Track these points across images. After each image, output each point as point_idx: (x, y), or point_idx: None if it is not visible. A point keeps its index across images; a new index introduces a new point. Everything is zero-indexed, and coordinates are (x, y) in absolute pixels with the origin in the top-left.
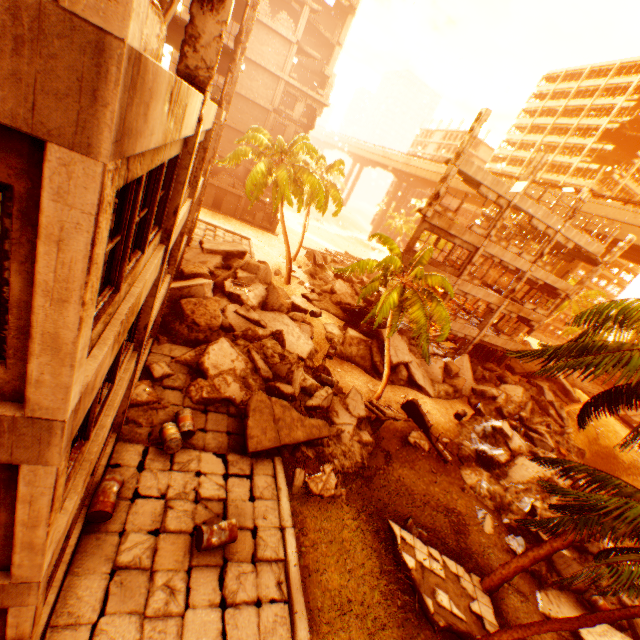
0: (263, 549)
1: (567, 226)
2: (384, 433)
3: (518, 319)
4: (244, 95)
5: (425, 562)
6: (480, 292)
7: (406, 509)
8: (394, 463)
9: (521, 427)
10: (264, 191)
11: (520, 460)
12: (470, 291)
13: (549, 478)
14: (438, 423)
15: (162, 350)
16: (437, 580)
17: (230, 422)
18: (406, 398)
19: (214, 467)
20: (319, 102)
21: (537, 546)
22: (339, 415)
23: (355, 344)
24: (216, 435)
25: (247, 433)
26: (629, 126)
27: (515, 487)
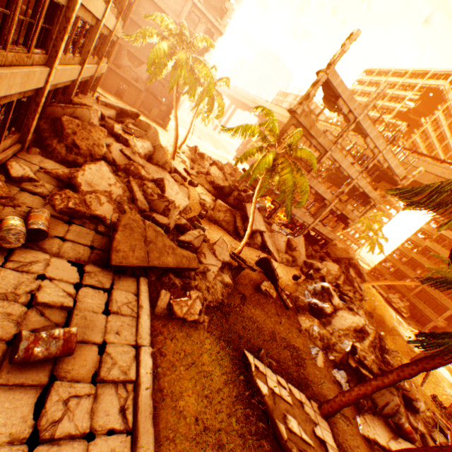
0: (109, 368)
1: (387, 149)
2: (241, 280)
3: (338, 218)
4: (156, 2)
5: (276, 389)
6: (321, 188)
7: (257, 342)
8: (248, 304)
9: (337, 292)
10: (161, 96)
11: (340, 313)
12: (314, 186)
13: (363, 327)
14: (282, 280)
15: (30, 159)
16: (286, 406)
17: (96, 238)
18: (259, 258)
19: (65, 274)
20: (217, 29)
21: (382, 376)
22: (206, 257)
23: (223, 211)
24: (76, 246)
25: (113, 245)
26: (411, 113)
27: (338, 332)
